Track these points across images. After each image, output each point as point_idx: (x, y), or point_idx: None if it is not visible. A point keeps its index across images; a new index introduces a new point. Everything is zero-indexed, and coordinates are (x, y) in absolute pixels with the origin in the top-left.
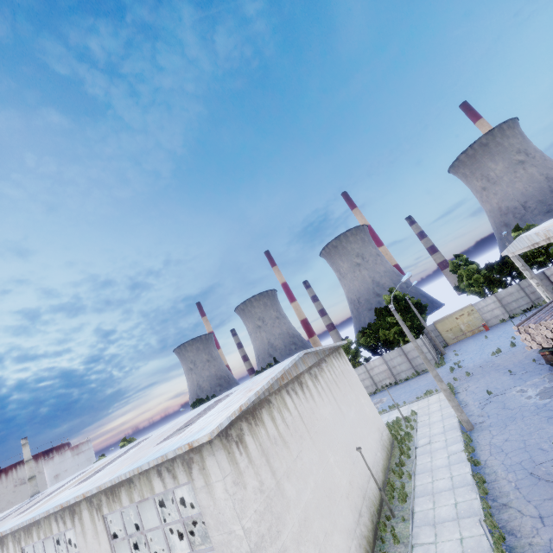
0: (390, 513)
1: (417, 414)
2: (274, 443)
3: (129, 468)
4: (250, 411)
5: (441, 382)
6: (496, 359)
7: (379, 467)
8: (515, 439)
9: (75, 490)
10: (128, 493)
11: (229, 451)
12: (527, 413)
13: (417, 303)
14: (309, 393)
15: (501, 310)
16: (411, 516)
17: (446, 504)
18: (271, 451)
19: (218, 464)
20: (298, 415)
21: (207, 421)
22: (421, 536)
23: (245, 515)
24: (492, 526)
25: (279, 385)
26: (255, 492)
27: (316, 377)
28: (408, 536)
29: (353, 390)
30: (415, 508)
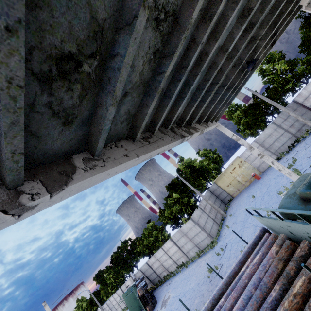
0: None
1: None
2: None
3: None
4: None
5: None
6: None
7: None
8: None
9: None
10: None
11: None
12: None
13: (195, 170)
14: None
15: (267, 153)
16: None
17: None
18: None
19: None
20: None
21: None
22: None
23: None
24: None
25: None
26: None
27: None
28: None
29: None
30: None
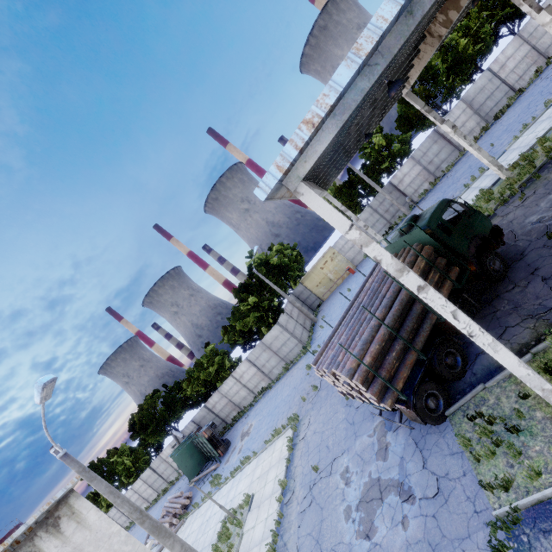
0: None
1: (253, 497)
2: None
3: None
4: None
5: None
6: None
7: None
8: None
9: None
10: None
11: None
12: None
13: (276, 266)
14: None
15: None
16: None
17: None
18: None
19: None
20: None
21: None
22: None
23: None
24: None
25: None
26: None
27: None
28: None
29: None
30: None
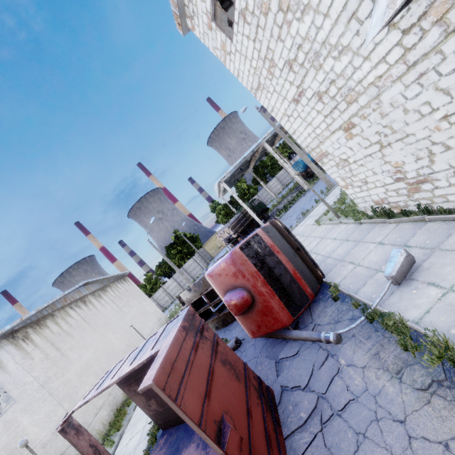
0: None
1: None
2: (58, 335)
3: None
4: (34, 322)
5: (183, 275)
6: None
7: None
8: None
9: None
10: None
11: (16, 344)
12: None
13: (191, 236)
14: (93, 306)
15: None
16: None
17: None
18: (56, 339)
19: (7, 351)
20: (81, 318)
21: None
22: None
23: (34, 371)
24: None
25: (63, 305)
26: (42, 360)
27: (100, 296)
28: None
29: (136, 299)
30: None
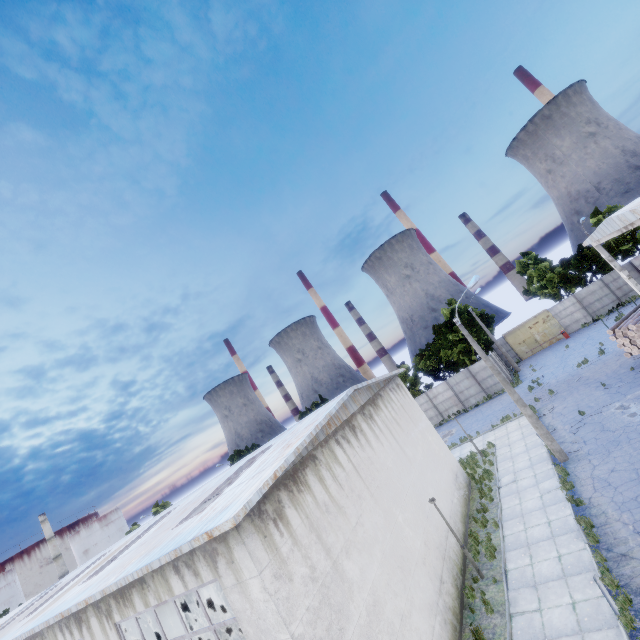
0: (476, 573)
1: (495, 446)
2: (325, 512)
3: (138, 565)
4: (289, 475)
5: (525, 407)
6: (583, 371)
7: (457, 516)
8: (624, 468)
9: (82, 589)
10: (141, 596)
11: (265, 534)
12: (634, 434)
13: (482, 315)
14: (365, 439)
15: (582, 313)
16: (504, 576)
17: (546, 557)
18: (322, 523)
19: (250, 555)
20: (353, 469)
21: (234, 493)
22: (520, 602)
23: (294, 617)
24: (612, 585)
25: (325, 435)
26: (305, 583)
27: (371, 417)
28: (503, 602)
29: (418, 427)
30: (507, 565)
